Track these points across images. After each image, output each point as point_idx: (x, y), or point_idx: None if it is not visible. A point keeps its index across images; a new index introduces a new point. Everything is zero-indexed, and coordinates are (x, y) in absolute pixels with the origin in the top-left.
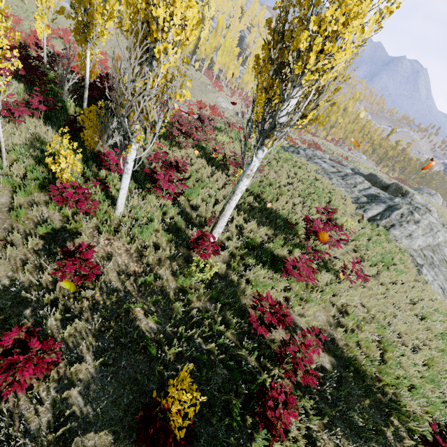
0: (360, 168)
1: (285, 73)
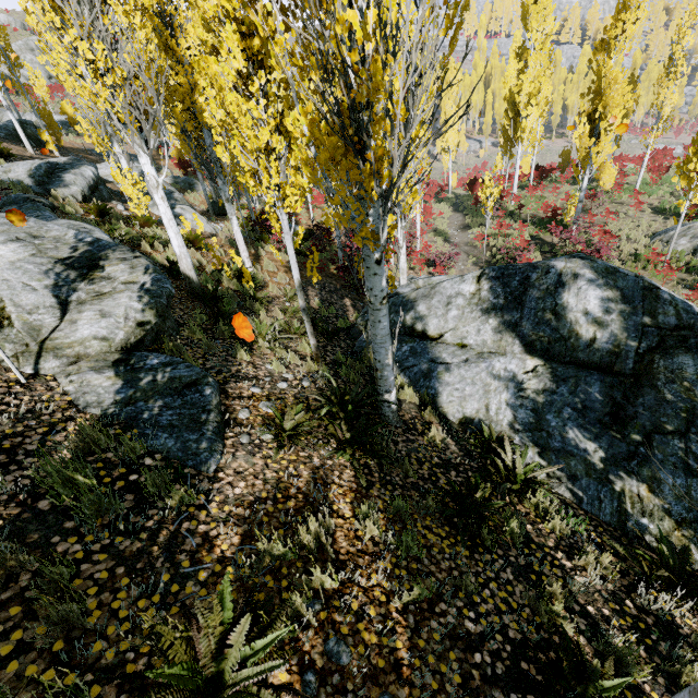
0: None
1: None
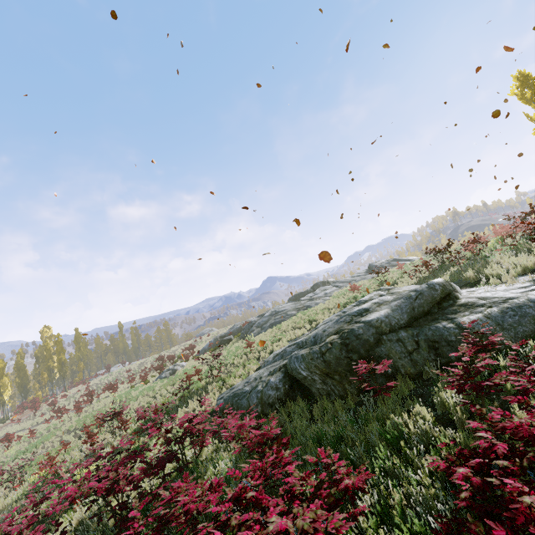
0: (216, 334)
1: None
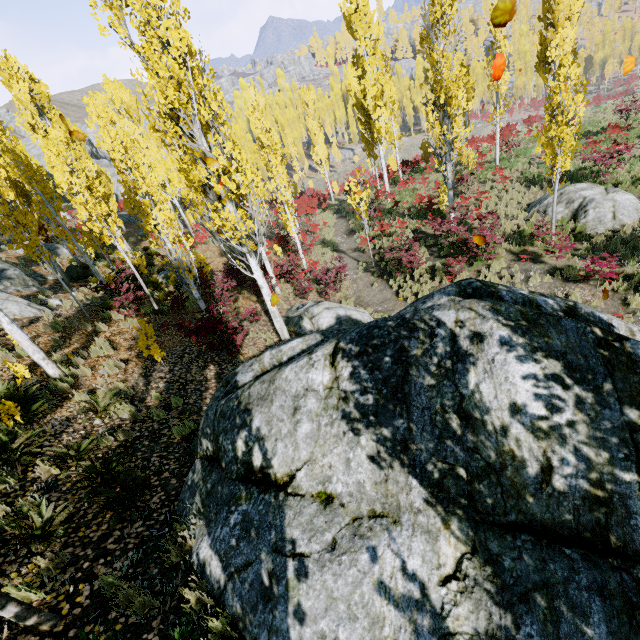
0: None
1: (549, 62)
